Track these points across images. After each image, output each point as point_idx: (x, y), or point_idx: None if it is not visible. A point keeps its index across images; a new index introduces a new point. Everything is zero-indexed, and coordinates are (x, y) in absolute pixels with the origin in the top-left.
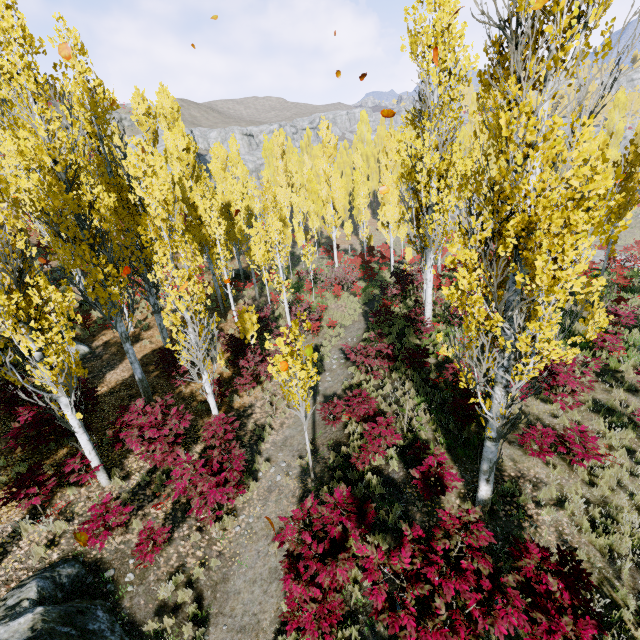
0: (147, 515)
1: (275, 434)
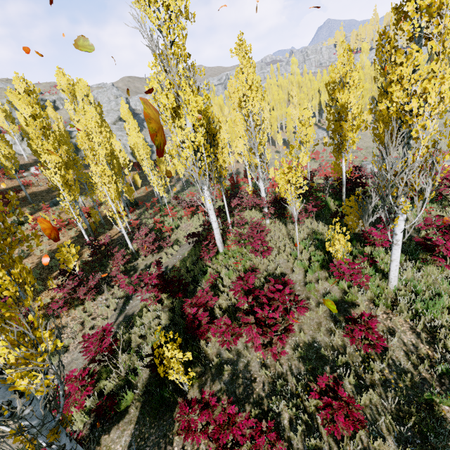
0: None
1: (65, 356)
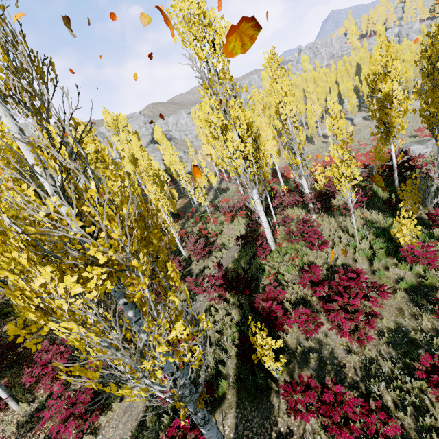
0: (32, 436)
1: None
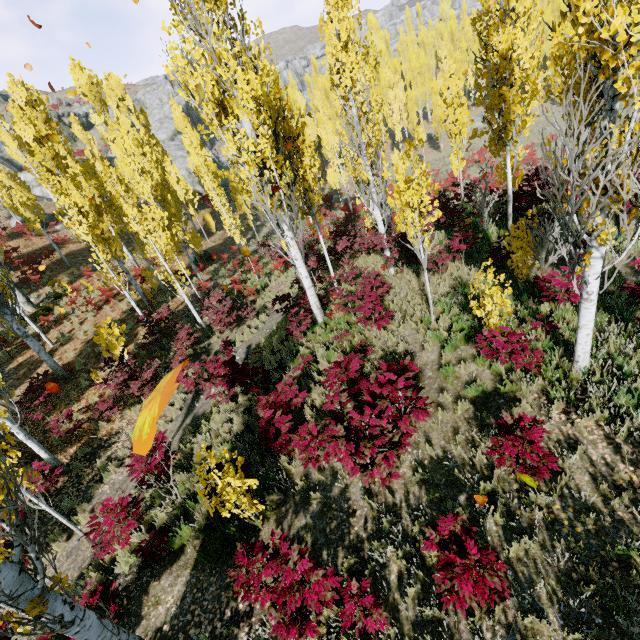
0: None
1: (120, 472)
